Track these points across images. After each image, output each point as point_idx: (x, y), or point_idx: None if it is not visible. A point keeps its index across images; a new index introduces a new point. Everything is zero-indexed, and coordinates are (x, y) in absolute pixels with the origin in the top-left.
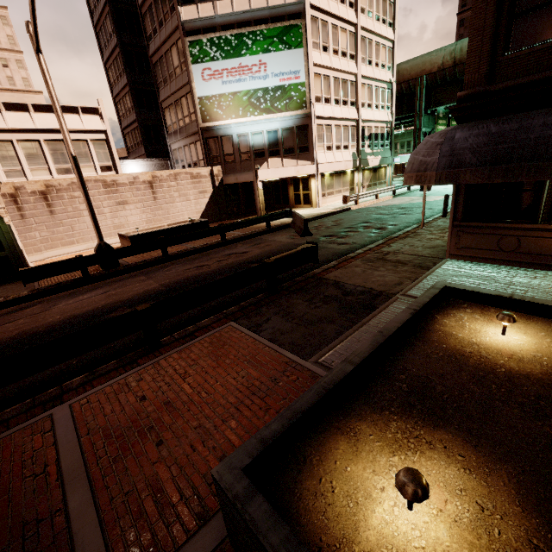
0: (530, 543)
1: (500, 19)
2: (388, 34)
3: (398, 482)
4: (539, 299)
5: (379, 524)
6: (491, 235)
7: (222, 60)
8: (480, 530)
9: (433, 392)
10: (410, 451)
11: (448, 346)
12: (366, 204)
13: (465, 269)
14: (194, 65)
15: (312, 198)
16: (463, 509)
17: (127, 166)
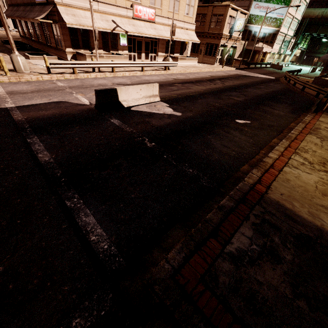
0: None
1: None
2: None
3: None
4: None
5: None
6: (327, 73)
7: (263, 3)
8: None
9: None
10: None
11: None
12: None
13: None
14: (254, 2)
15: (265, 61)
16: None
17: None
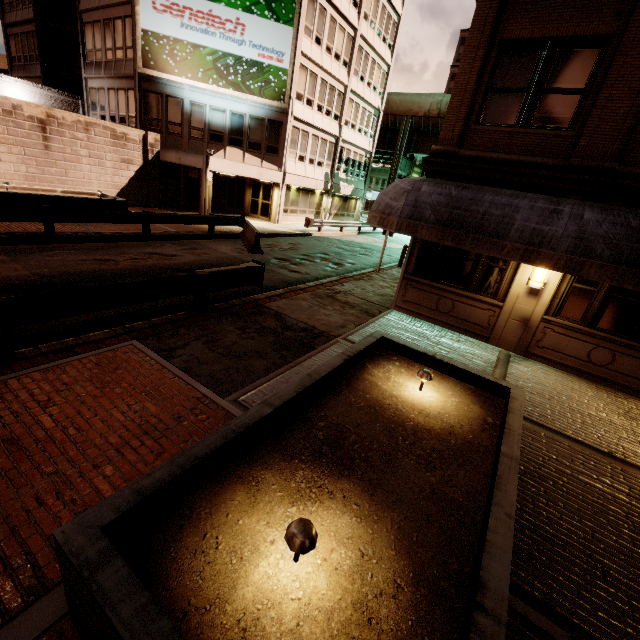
0: (395, 583)
1: (480, 88)
2: (386, 55)
3: (288, 534)
4: (454, 361)
5: (260, 580)
6: (433, 295)
7: None
8: (356, 575)
9: (347, 441)
10: (310, 501)
11: (371, 396)
12: (330, 234)
13: (405, 323)
14: None
15: (272, 211)
16: (346, 556)
17: (4, 85)
